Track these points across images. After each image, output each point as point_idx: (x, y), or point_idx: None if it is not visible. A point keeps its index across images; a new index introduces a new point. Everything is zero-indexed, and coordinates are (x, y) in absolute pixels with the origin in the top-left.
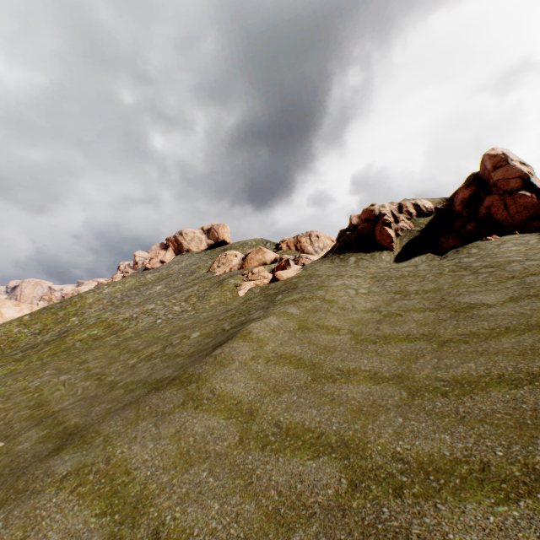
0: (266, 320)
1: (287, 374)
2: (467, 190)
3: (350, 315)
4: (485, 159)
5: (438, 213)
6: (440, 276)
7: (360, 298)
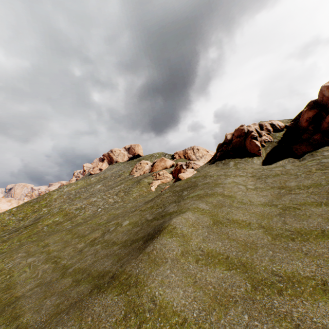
0: (184, 215)
1: (222, 277)
2: (310, 111)
3: (252, 209)
4: (324, 89)
5: (288, 129)
6: (310, 173)
7: (252, 193)
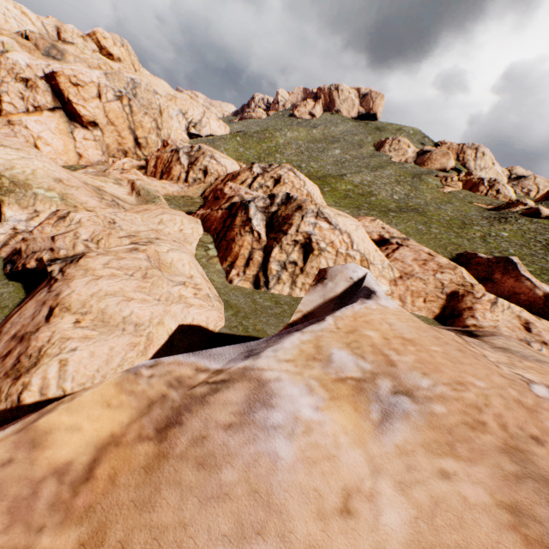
0: None
1: None
2: None
3: None
4: None
5: None
6: None
7: None
